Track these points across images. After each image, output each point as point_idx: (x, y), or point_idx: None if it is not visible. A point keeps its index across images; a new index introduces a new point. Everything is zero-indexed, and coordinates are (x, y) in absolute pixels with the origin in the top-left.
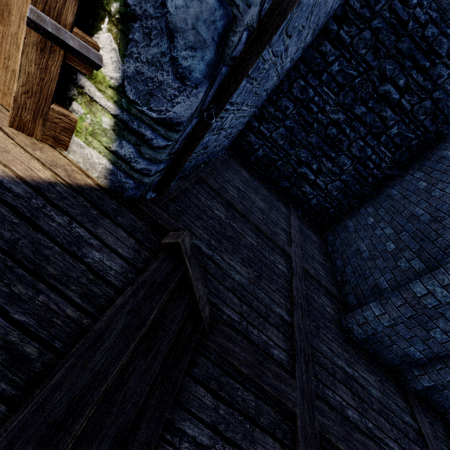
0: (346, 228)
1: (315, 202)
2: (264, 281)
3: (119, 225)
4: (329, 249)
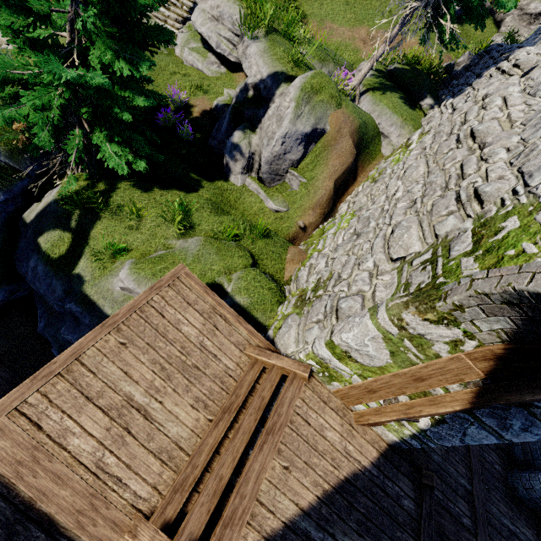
0: None
1: None
2: (450, 454)
3: (403, 473)
4: None
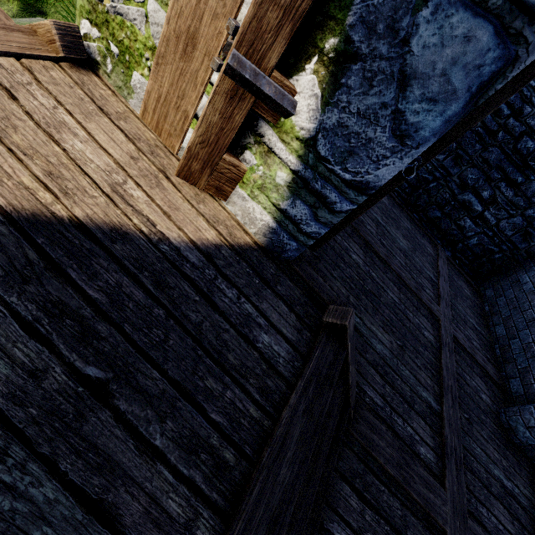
0: (519, 283)
1: (475, 241)
2: (407, 353)
3: (279, 296)
4: (485, 309)
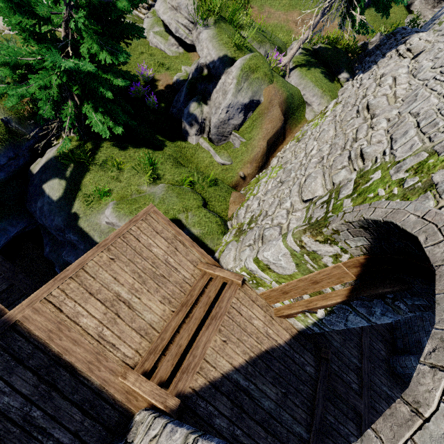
0: None
1: None
2: (347, 342)
3: (307, 350)
4: None
